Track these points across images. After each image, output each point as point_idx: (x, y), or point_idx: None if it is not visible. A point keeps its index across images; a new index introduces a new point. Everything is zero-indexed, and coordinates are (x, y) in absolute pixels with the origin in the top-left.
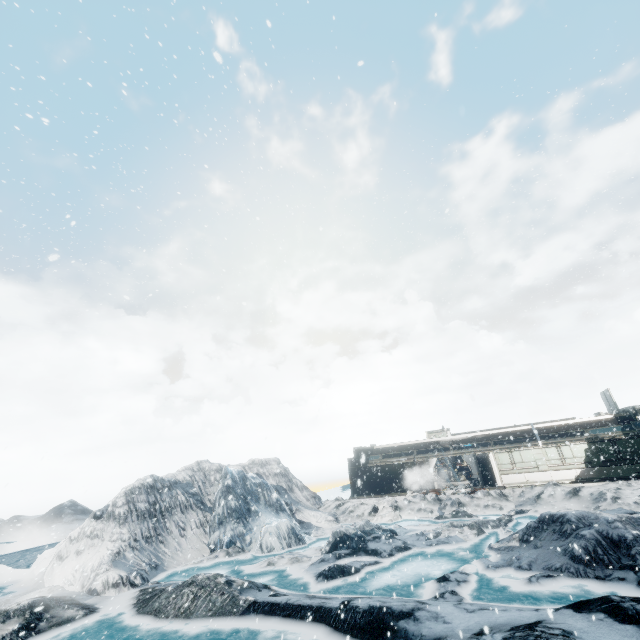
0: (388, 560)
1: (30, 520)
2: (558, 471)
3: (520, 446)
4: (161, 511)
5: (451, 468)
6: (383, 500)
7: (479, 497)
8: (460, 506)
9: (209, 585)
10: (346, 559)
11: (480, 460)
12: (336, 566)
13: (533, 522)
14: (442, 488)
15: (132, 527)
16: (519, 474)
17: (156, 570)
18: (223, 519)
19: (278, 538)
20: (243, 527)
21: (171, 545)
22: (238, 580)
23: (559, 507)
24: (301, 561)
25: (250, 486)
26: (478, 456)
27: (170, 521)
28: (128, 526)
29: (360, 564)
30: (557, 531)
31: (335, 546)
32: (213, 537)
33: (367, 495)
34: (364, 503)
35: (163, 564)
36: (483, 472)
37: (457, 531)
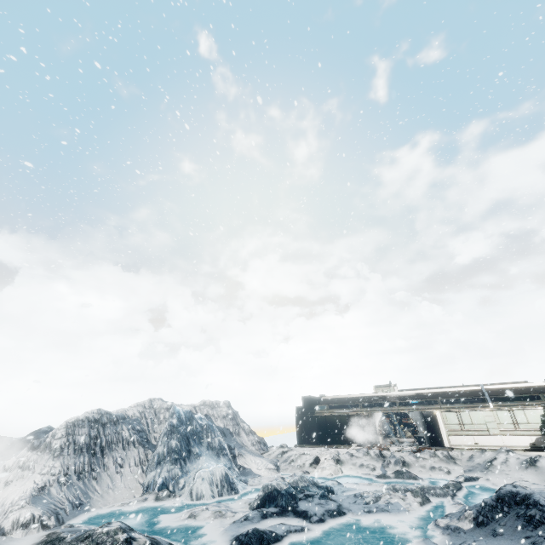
0: (317, 527)
1: (12, 441)
2: (511, 436)
3: (469, 407)
4: (101, 446)
5: (397, 423)
6: (326, 451)
7: (425, 457)
8: (404, 465)
9: (105, 542)
10: (272, 519)
11: (427, 418)
12: (255, 531)
13: (490, 499)
14: (387, 444)
15: (66, 460)
16: (468, 436)
17: (78, 510)
18: (162, 459)
19: (210, 485)
20: (179, 469)
21: (104, 482)
22: (141, 538)
23: (514, 477)
24: (224, 516)
25: (195, 427)
26: (425, 414)
27: (109, 457)
28: (62, 459)
29: (284, 529)
30: (522, 516)
31: (263, 502)
32: (149, 477)
33: (312, 444)
34: (307, 453)
35: (89, 503)
36: (429, 431)
37: (399, 497)
